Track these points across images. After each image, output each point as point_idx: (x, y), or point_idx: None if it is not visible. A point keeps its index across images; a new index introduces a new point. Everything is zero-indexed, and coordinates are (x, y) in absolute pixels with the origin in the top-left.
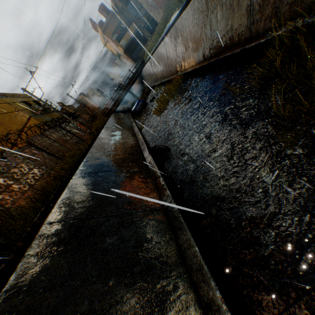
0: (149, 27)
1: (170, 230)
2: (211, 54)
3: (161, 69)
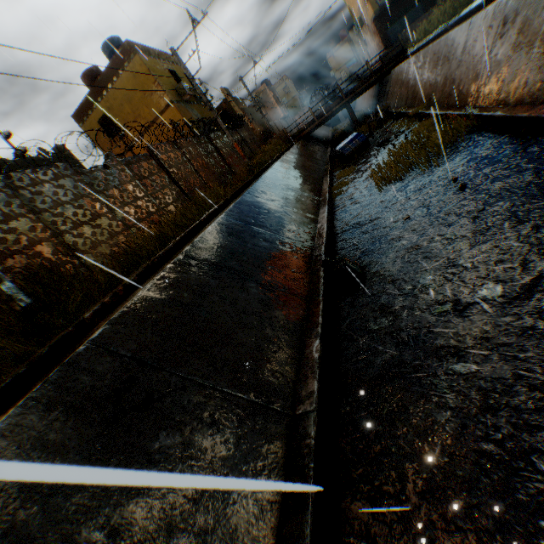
0: None
1: (278, 479)
2: None
3: (432, 84)
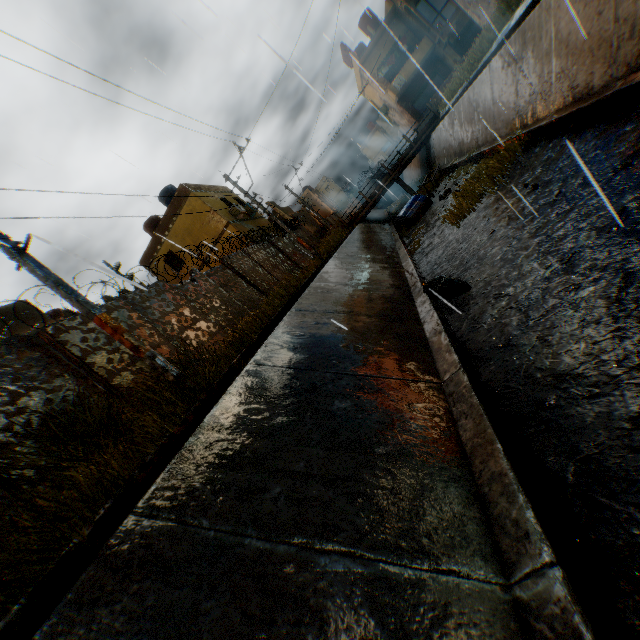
0: (459, 42)
1: (447, 416)
2: (608, 79)
3: (475, 128)
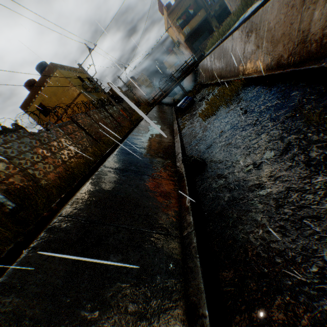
0: (219, 16)
1: (181, 268)
2: (289, 61)
3: (221, 67)
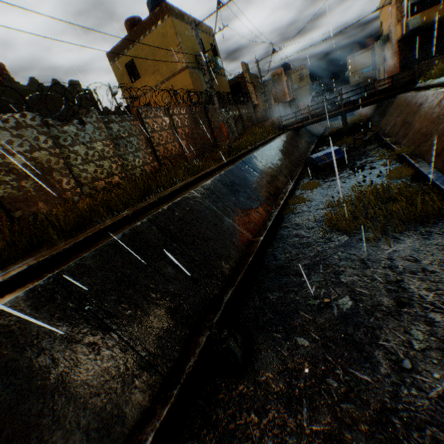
0: None
1: None
2: None
3: (426, 132)
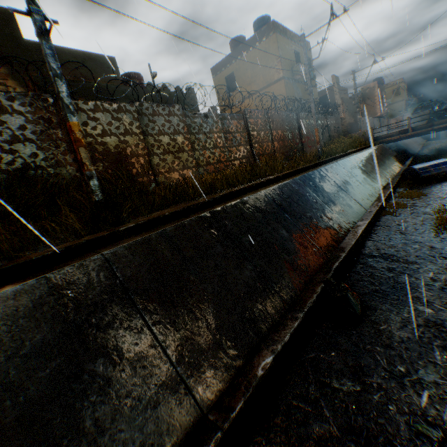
0: None
1: None
2: None
3: None
